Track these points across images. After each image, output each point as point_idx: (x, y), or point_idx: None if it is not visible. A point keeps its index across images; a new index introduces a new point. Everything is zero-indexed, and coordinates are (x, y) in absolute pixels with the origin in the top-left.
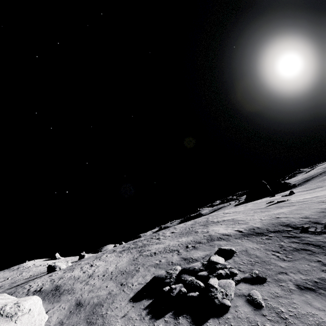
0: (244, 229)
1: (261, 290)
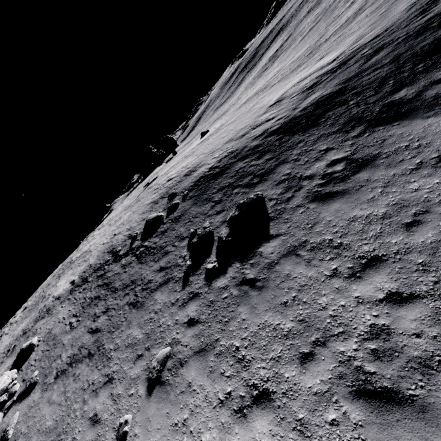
0: (78, 277)
1: (23, 407)
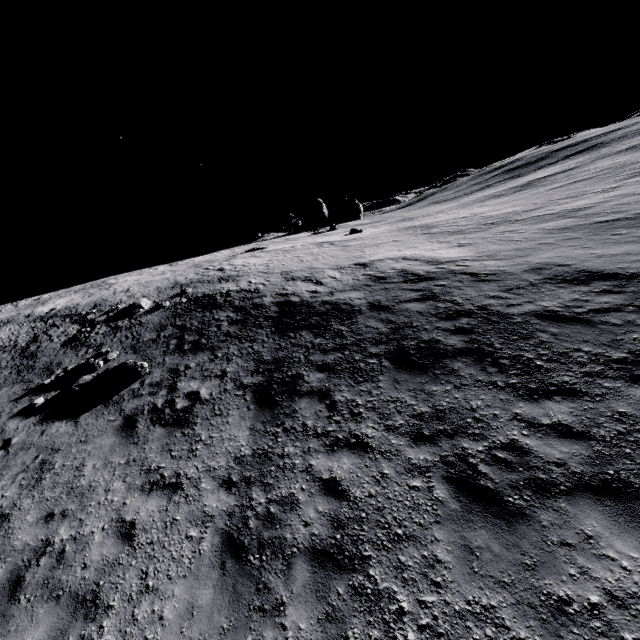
0: (60, 308)
1: None
